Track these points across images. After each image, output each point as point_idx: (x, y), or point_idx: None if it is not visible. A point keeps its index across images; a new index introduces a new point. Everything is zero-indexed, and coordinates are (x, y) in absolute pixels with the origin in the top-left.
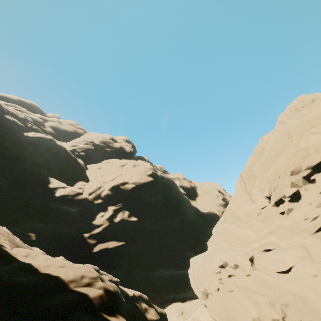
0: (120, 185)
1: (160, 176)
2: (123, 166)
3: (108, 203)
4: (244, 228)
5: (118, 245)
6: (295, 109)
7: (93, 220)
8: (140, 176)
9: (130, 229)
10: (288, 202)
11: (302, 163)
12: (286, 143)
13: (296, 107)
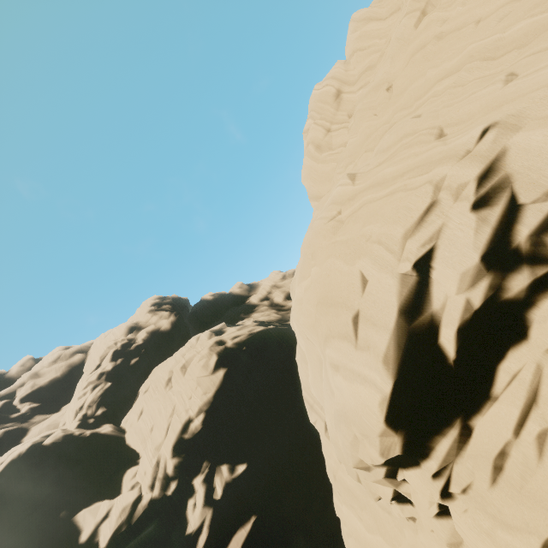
0: (182, 435)
1: (235, 346)
2: (169, 382)
3: (188, 477)
4: (370, 531)
5: (247, 533)
6: (317, 149)
7: (185, 527)
8: (202, 387)
9: (249, 483)
10: (398, 506)
11: (359, 458)
12: (317, 351)
13: (316, 142)
